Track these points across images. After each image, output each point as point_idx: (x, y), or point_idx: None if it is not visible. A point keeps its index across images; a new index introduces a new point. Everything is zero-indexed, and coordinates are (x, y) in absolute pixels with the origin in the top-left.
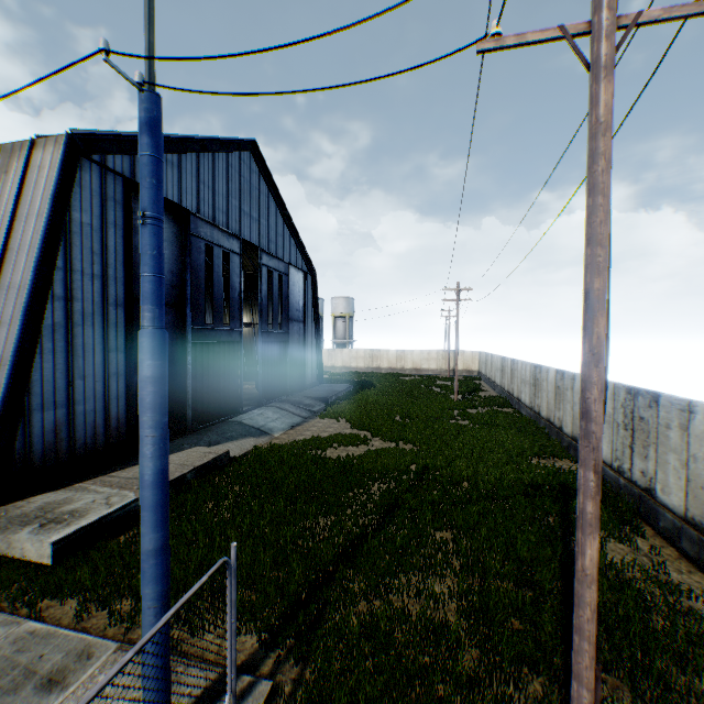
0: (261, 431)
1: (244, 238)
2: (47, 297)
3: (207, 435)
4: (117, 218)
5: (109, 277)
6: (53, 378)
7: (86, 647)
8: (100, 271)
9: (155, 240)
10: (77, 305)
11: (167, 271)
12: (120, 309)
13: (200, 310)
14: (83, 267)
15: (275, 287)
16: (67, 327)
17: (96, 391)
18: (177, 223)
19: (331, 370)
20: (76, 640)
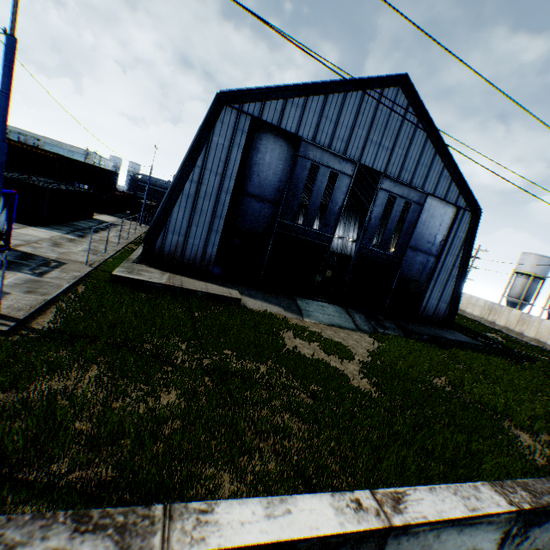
0: (299, 311)
1: (365, 163)
2: (187, 180)
3: (259, 292)
4: (241, 142)
5: (226, 176)
6: (181, 220)
7: (50, 294)
8: (222, 171)
9: (0, 101)
10: (203, 187)
11: (277, 180)
12: (228, 195)
13: (292, 211)
14: (211, 168)
15: (395, 212)
16: (195, 197)
17: (202, 235)
18: (296, 148)
19: (515, 336)
20: (55, 292)
